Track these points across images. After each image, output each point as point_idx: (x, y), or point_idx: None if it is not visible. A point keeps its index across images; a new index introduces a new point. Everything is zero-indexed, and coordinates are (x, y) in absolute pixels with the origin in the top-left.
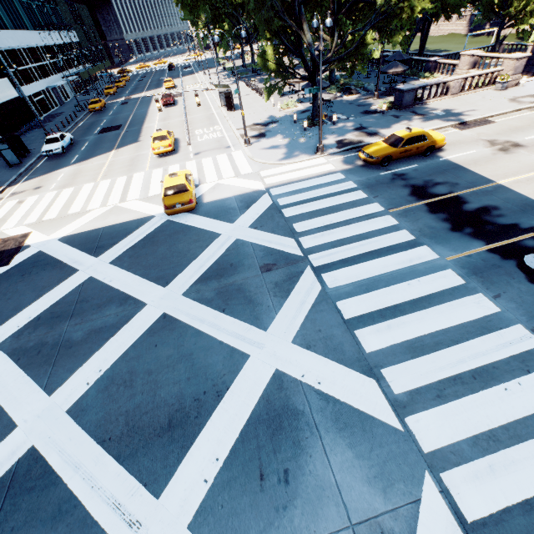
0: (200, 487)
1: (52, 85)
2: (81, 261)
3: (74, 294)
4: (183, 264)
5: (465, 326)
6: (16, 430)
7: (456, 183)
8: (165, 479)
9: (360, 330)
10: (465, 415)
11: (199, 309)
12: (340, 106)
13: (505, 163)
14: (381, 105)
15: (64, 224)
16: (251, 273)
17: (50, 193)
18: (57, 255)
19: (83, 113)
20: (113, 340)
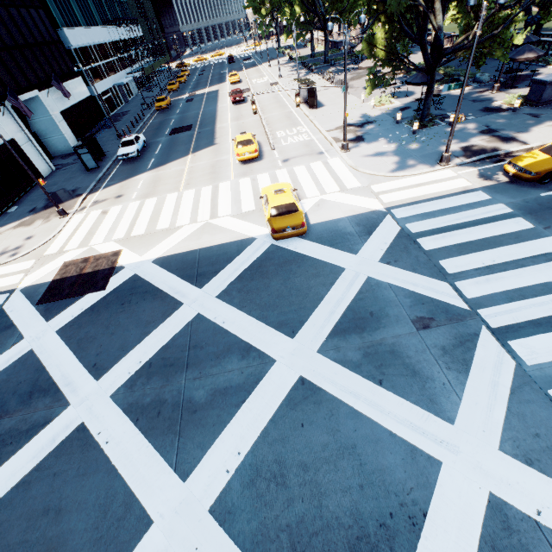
0: None
1: (118, 82)
2: (183, 292)
3: (184, 335)
4: (308, 308)
5: None
6: (152, 528)
7: None
8: None
9: None
10: None
11: (347, 377)
12: (448, 102)
13: None
14: (508, 100)
15: (155, 243)
16: (402, 329)
17: (133, 204)
18: (155, 282)
19: (150, 111)
20: (245, 409)
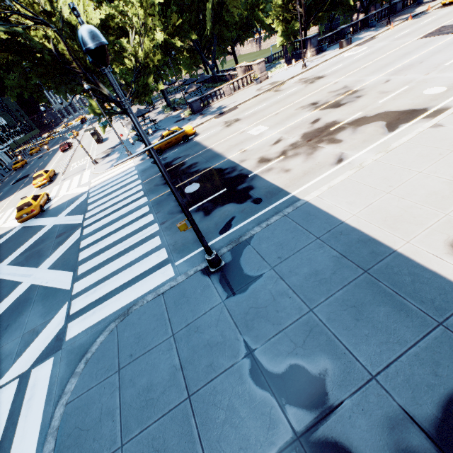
0: None
1: None
2: None
3: None
4: (17, 249)
5: (132, 232)
6: None
7: (189, 154)
8: None
9: (82, 251)
10: (101, 273)
11: (11, 269)
12: (166, 121)
13: (222, 134)
14: (186, 114)
15: None
16: (50, 241)
17: None
18: None
19: (10, 172)
20: None
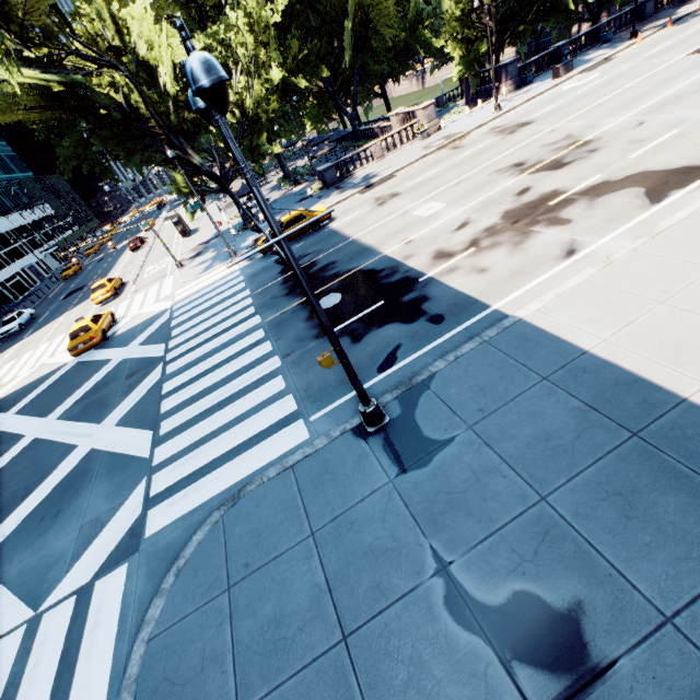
0: None
1: (27, 264)
2: None
3: None
4: (70, 395)
5: (240, 370)
6: None
7: (322, 249)
8: None
9: (166, 399)
10: (195, 432)
11: (62, 425)
12: (284, 201)
13: (372, 217)
14: (314, 189)
15: None
16: (117, 383)
17: None
18: None
19: (58, 282)
20: None
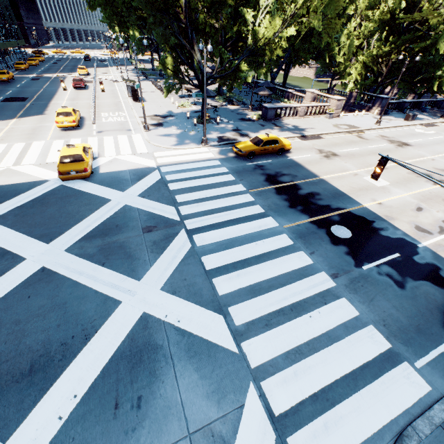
0: (54, 425)
1: None
2: None
3: None
4: (71, 224)
5: (290, 274)
6: None
7: (296, 175)
8: (17, 422)
9: (216, 278)
10: (283, 337)
11: (80, 263)
12: (224, 112)
13: (326, 165)
14: (253, 116)
15: None
16: (134, 233)
17: None
18: None
19: None
20: None
